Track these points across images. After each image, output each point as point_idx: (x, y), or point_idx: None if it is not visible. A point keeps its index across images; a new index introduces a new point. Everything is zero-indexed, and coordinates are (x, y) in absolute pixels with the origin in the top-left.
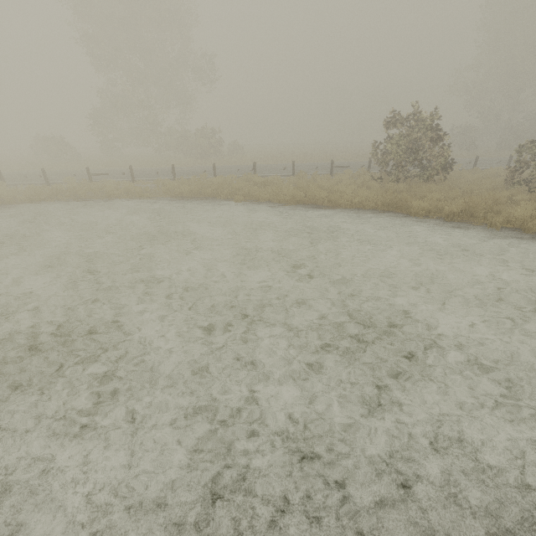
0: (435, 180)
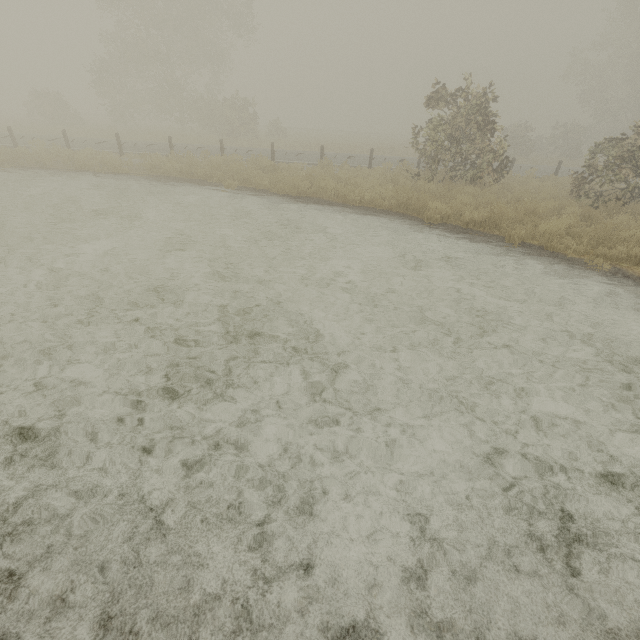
0: (485, 183)
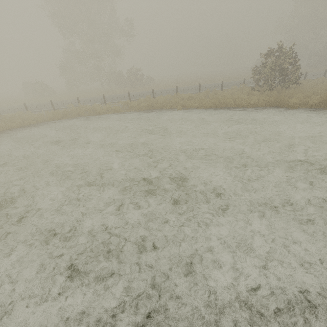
0: (290, 87)
